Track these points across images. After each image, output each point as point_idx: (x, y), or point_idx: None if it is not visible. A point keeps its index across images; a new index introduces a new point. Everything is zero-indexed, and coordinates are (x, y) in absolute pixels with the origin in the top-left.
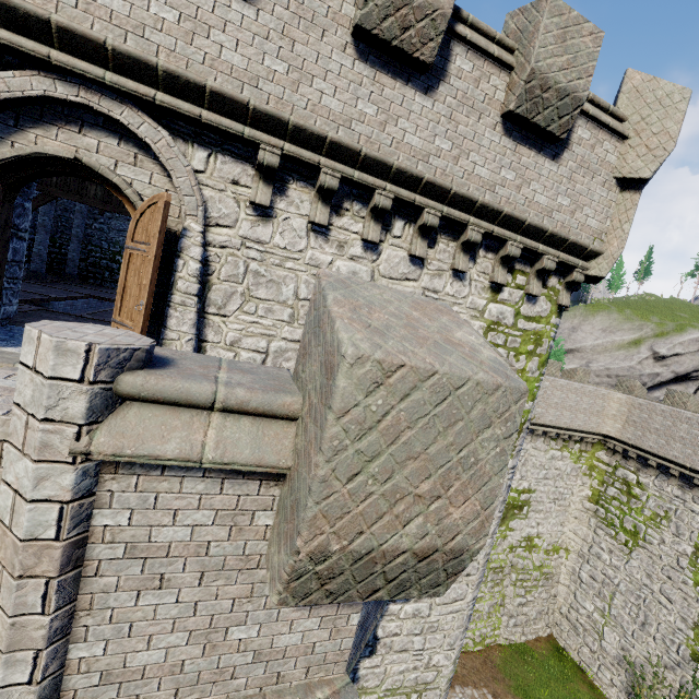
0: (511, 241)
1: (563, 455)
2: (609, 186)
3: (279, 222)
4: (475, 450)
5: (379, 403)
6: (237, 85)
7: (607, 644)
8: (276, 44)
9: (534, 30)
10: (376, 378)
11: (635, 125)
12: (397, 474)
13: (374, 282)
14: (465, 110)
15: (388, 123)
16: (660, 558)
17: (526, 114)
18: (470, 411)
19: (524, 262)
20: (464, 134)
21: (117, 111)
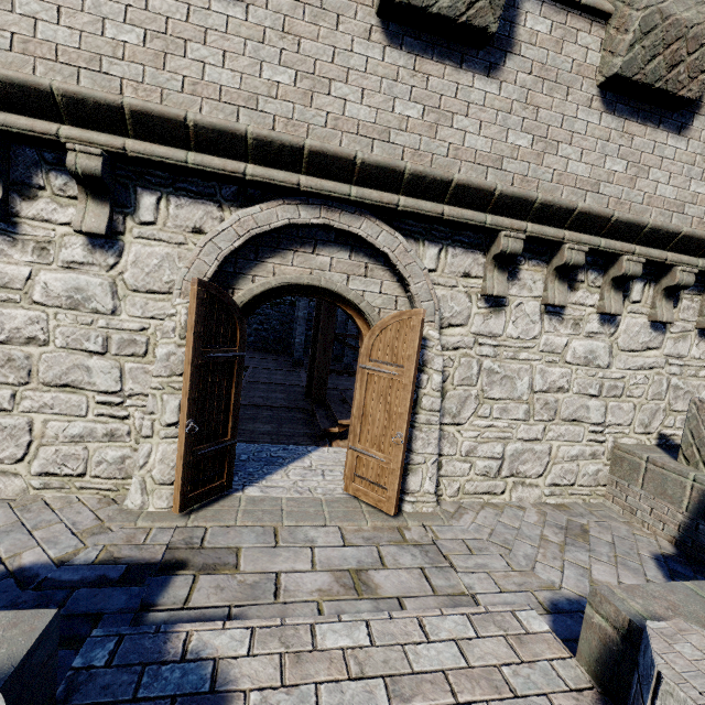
0: None
1: None
2: None
3: (511, 309)
4: None
5: None
6: (481, 171)
7: None
8: (520, 115)
9: None
10: None
11: None
12: None
13: (612, 358)
14: None
15: (638, 177)
16: None
17: None
18: None
19: None
20: None
21: (356, 225)
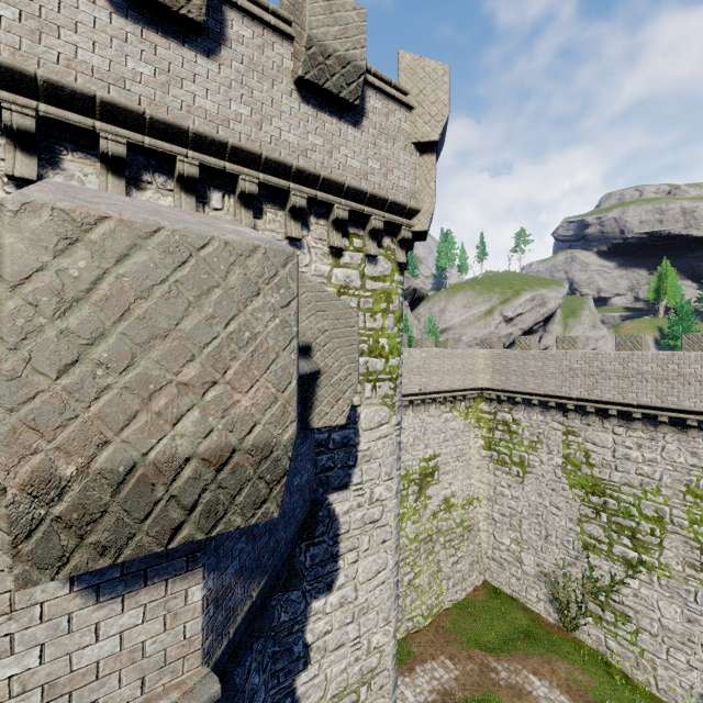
0: (337, 205)
1: (454, 416)
2: (410, 150)
3: None
4: (248, 323)
5: (82, 266)
6: None
7: (527, 567)
8: None
9: (302, 1)
10: (65, 232)
11: (416, 97)
12: (141, 359)
13: None
14: (256, 76)
15: (171, 85)
16: (543, 477)
17: (316, 80)
18: (226, 276)
19: (357, 226)
20: (261, 100)
21: None
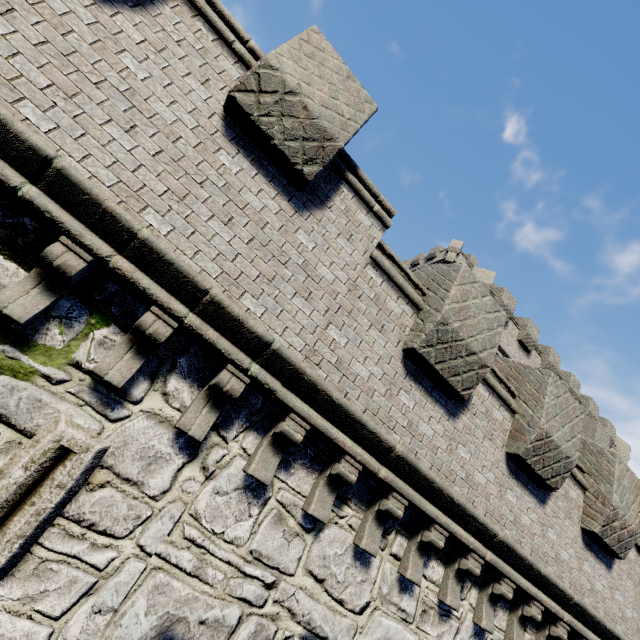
0: None
1: None
2: None
3: None
4: None
5: None
6: None
7: None
8: None
9: (605, 424)
10: None
11: (618, 448)
12: None
13: None
14: None
15: None
16: None
17: None
18: None
19: None
20: None
21: None
